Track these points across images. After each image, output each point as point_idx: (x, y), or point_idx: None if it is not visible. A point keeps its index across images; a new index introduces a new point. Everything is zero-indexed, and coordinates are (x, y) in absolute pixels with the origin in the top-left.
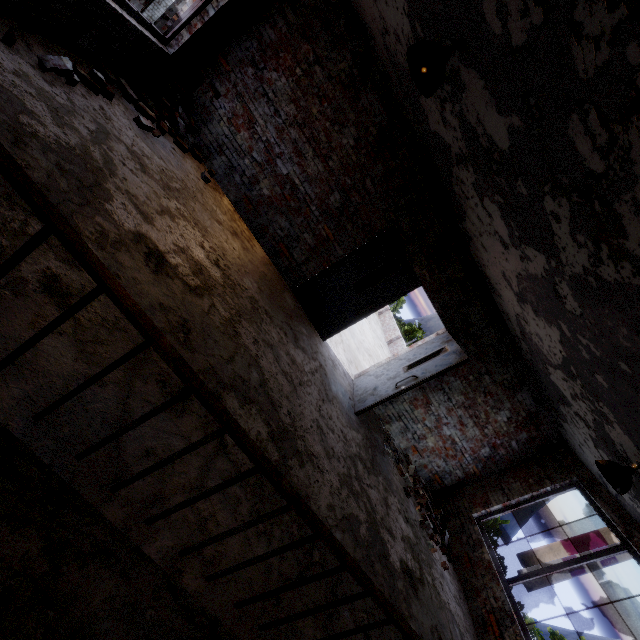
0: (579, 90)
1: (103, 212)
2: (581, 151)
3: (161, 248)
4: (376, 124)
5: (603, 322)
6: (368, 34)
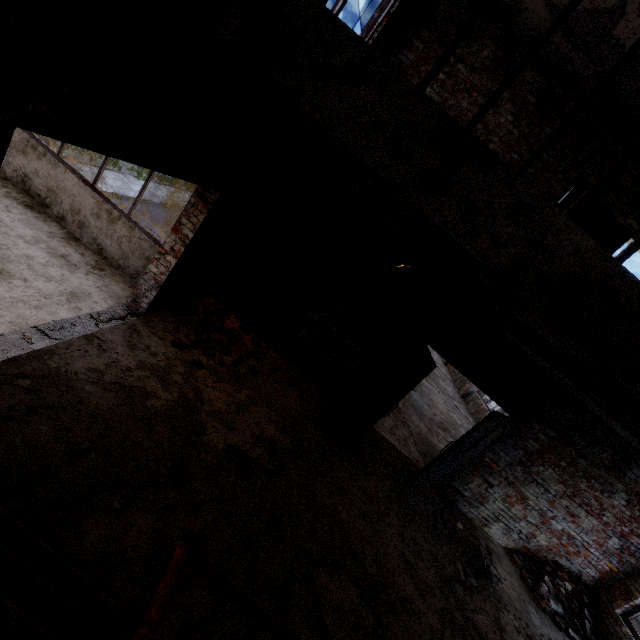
0: None
1: None
2: None
3: None
4: (533, 92)
5: None
6: (513, 12)
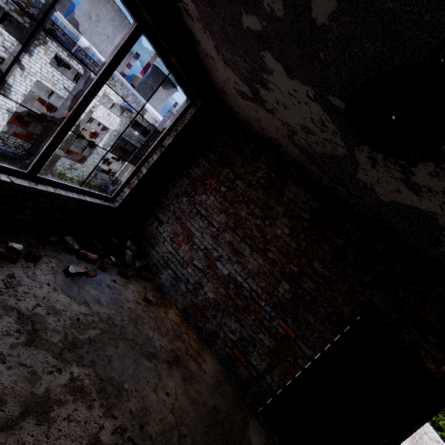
0: None
1: None
2: None
3: None
4: (307, 209)
5: None
6: (275, 145)
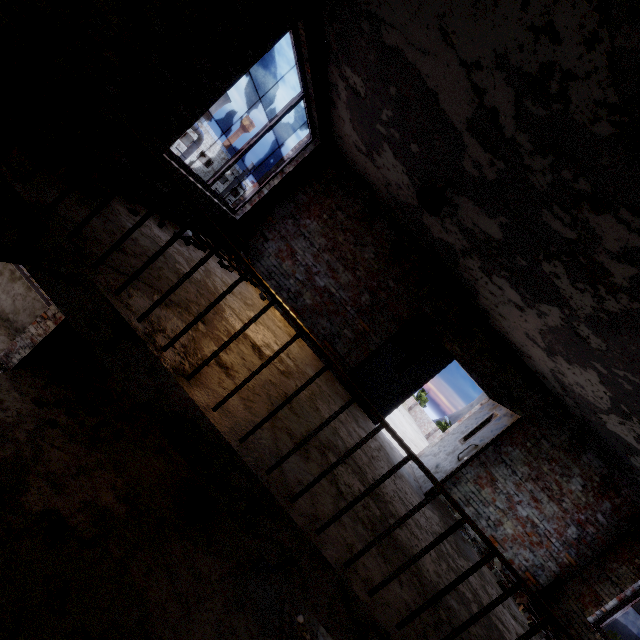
0: (541, 196)
1: (224, 319)
2: (556, 229)
3: (257, 343)
4: (388, 241)
5: (627, 348)
6: (373, 187)
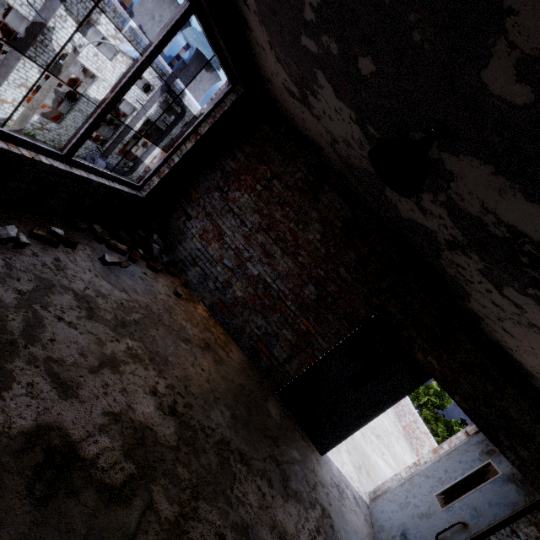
0: None
1: None
2: None
3: (75, 435)
4: (340, 217)
5: None
6: (317, 147)
